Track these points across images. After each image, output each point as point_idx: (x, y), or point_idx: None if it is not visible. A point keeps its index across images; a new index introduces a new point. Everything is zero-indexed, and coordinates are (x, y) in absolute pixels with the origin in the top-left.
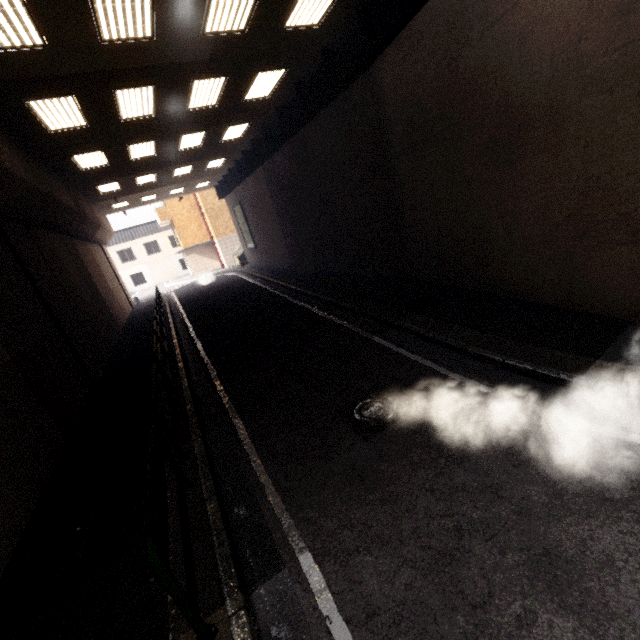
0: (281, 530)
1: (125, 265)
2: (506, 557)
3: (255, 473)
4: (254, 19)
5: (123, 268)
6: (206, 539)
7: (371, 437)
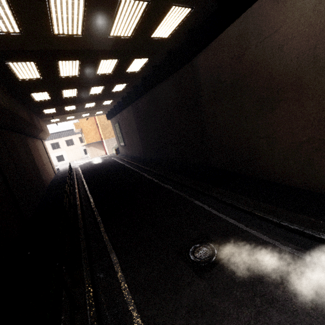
0: None
1: (54, 151)
2: None
3: (125, 301)
4: (136, 31)
5: (53, 152)
6: None
7: (204, 275)
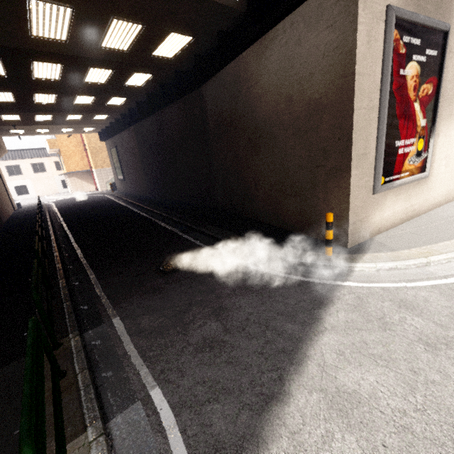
0: (106, 312)
1: (11, 178)
2: (204, 310)
3: (96, 293)
4: (133, 47)
5: (9, 180)
6: (61, 317)
7: (165, 276)
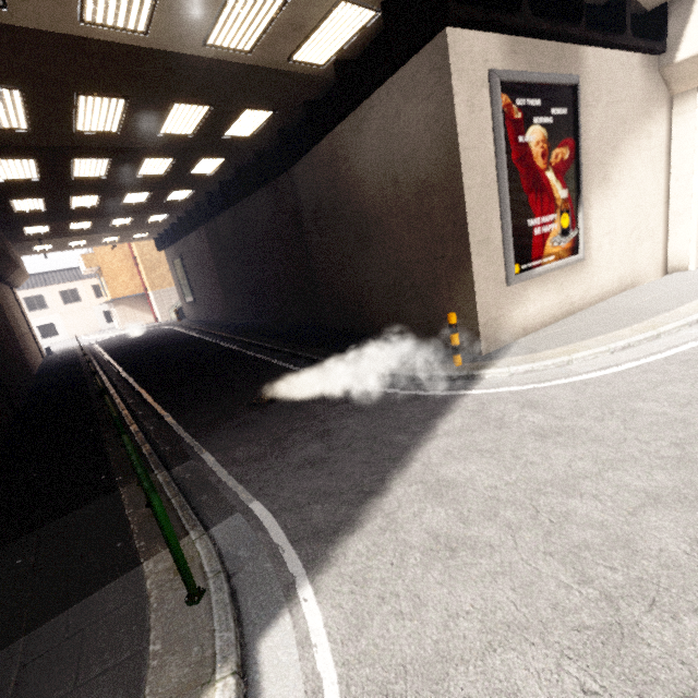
0: (192, 449)
1: (32, 314)
2: (306, 434)
3: (178, 434)
4: (199, 130)
5: (29, 317)
6: (141, 458)
7: (259, 409)
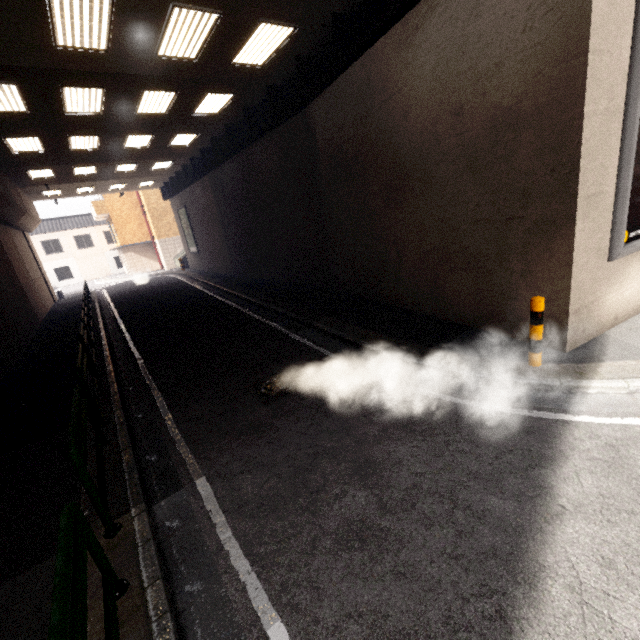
0: (185, 466)
1: (49, 257)
2: (341, 466)
3: (169, 432)
4: (204, 52)
5: (47, 260)
6: (119, 476)
7: (270, 403)
